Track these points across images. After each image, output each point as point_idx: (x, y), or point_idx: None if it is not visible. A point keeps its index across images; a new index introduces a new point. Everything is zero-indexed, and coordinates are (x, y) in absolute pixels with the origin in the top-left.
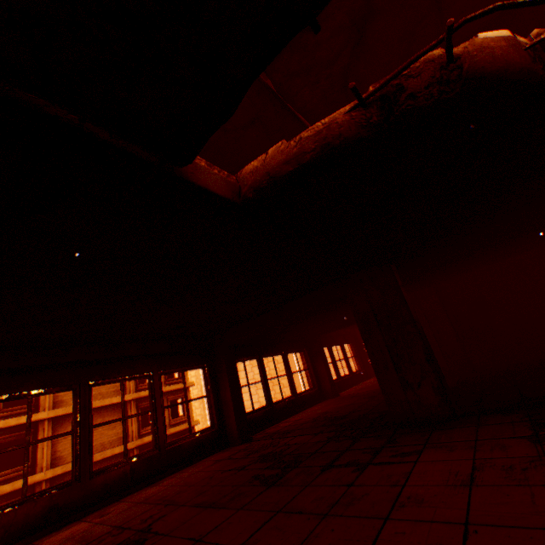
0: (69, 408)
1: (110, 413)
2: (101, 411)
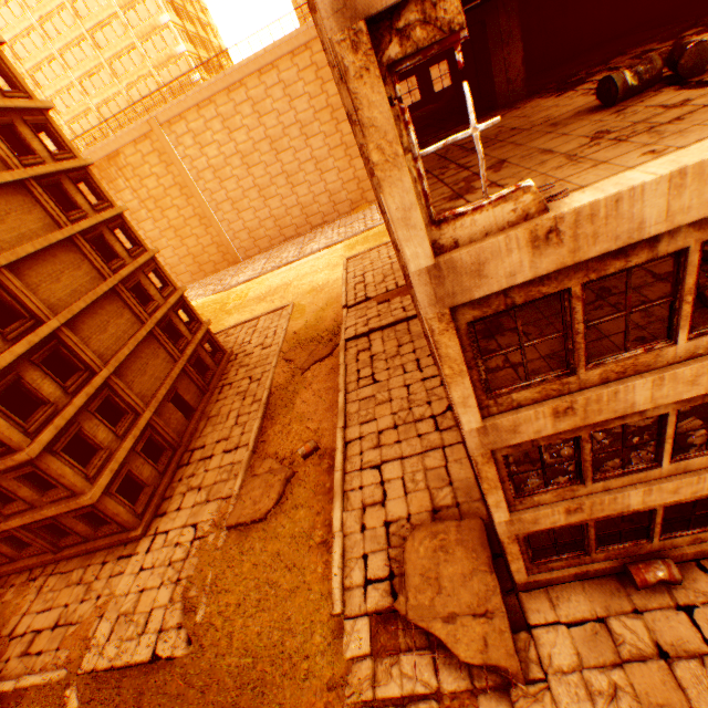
0: (72, 310)
1: (108, 304)
2: (99, 305)
